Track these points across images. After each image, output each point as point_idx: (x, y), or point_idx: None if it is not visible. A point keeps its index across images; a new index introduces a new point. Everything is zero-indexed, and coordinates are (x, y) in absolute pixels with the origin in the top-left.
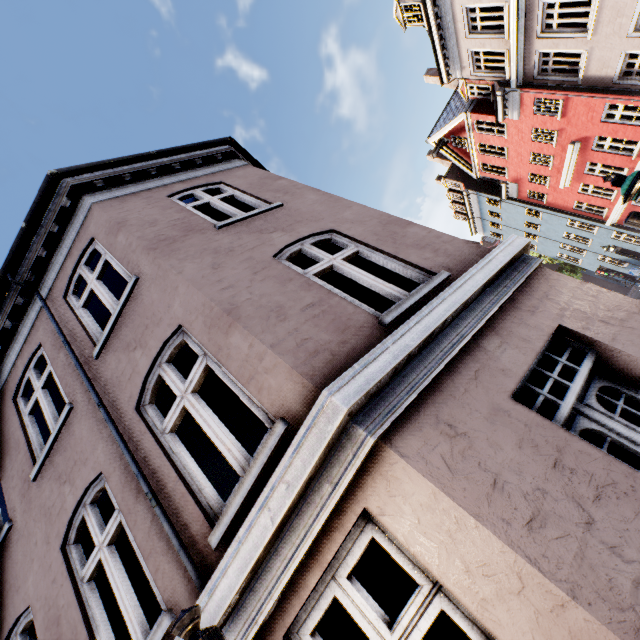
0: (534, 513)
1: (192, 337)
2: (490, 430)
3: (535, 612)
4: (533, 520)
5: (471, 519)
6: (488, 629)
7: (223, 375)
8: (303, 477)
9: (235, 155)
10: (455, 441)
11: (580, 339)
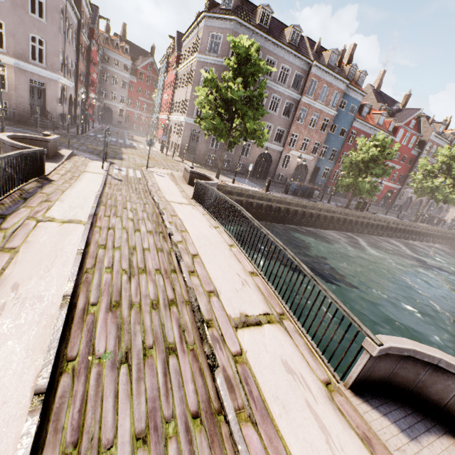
0: (19, 81)
1: (5, 27)
2: (24, 77)
3: (12, 82)
4: (19, 81)
5: (15, 76)
6: (8, 79)
7: (4, 37)
8: (5, 59)
9: None
10: (20, 74)
11: (46, 86)
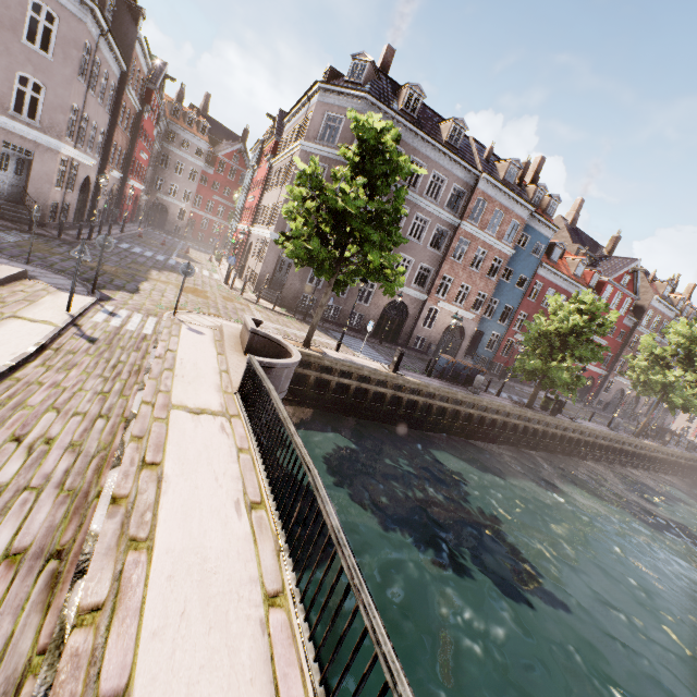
0: None
1: None
2: None
3: None
4: None
5: None
6: None
7: None
8: None
9: (93, 11)
10: None
11: (34, 157)
